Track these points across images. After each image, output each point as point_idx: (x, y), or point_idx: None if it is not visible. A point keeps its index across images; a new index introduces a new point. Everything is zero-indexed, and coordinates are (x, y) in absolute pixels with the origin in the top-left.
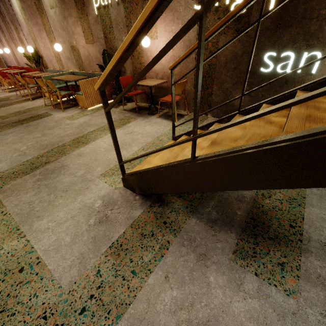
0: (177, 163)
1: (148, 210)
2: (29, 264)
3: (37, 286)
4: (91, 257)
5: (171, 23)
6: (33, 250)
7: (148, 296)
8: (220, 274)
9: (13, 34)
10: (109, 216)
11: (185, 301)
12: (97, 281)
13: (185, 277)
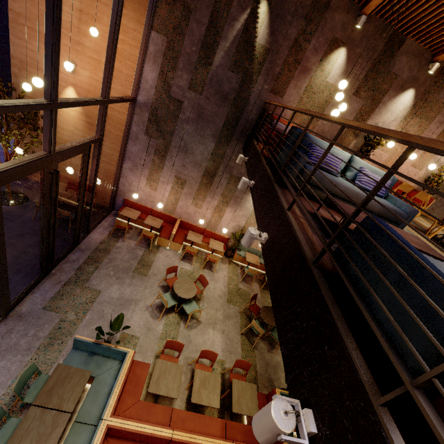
0: None
1: None
2: None
3: None
4: None
5: None
6: None
7: None
8: None
9: (208, 199)
10: None
11: None
12: None
13: None
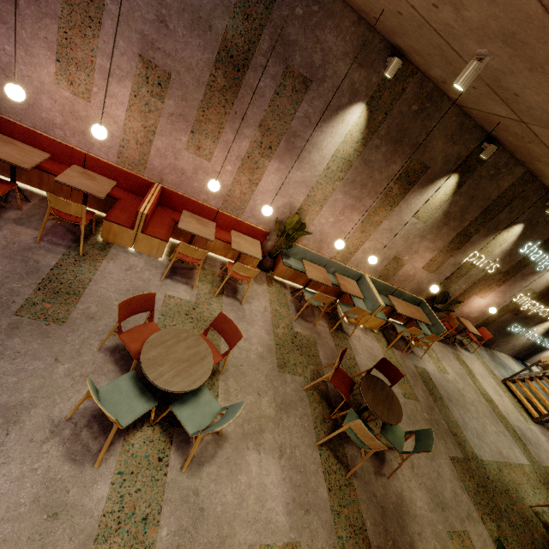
0: None
1: (546, 429)
2: None
3: None
4: None
5: (498, 297)
6: None
7: None
8: None
9: (226, 135)
10: None
11: None
12: None
13: None
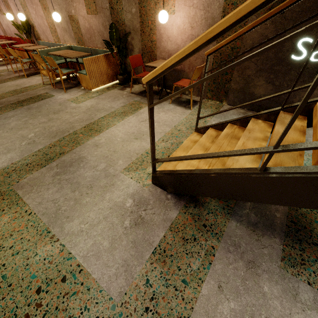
0: (238, 172)
1: (184, 211)
2: (71, 272)
3: (85, 297)
4: (136, 264)
5: None
6: (71, 256)
7: (205, 308)
8: (274, 284)
9: None
10: (144, 218)
11: (244, 314)
12: (148, 292)
13: (239, 287)
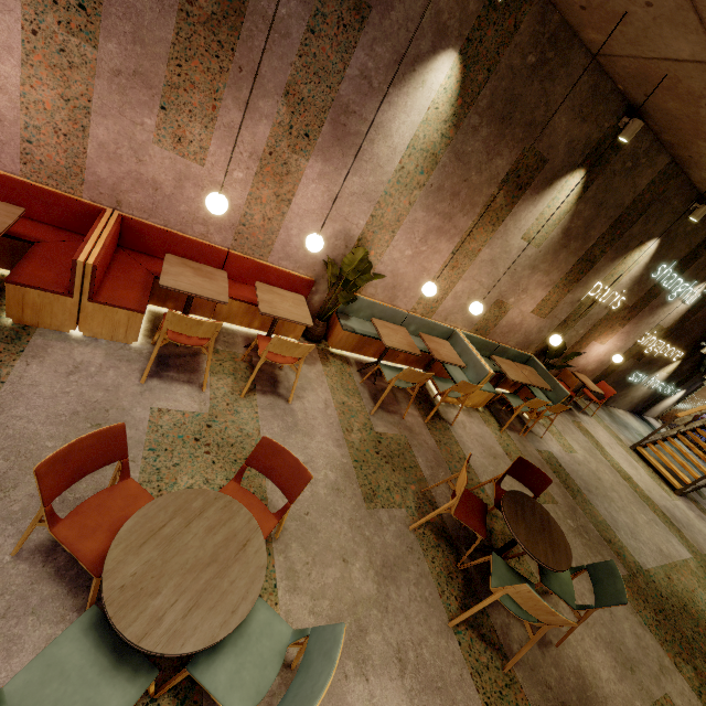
0: None
1: (690, 500)
2: None
3: None
4: None
5: (620, 341)
6: None
7: None
8: None
9: (228, 114)
10: (699, 514)
11: None
12: None
13: None
